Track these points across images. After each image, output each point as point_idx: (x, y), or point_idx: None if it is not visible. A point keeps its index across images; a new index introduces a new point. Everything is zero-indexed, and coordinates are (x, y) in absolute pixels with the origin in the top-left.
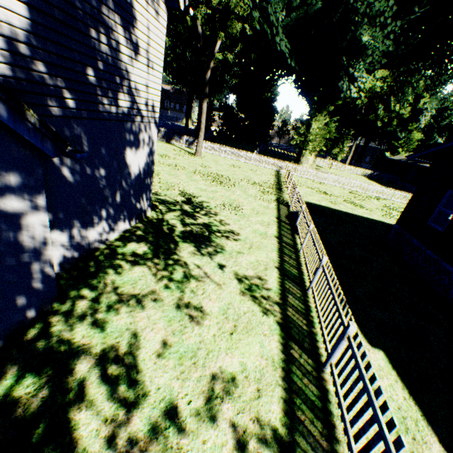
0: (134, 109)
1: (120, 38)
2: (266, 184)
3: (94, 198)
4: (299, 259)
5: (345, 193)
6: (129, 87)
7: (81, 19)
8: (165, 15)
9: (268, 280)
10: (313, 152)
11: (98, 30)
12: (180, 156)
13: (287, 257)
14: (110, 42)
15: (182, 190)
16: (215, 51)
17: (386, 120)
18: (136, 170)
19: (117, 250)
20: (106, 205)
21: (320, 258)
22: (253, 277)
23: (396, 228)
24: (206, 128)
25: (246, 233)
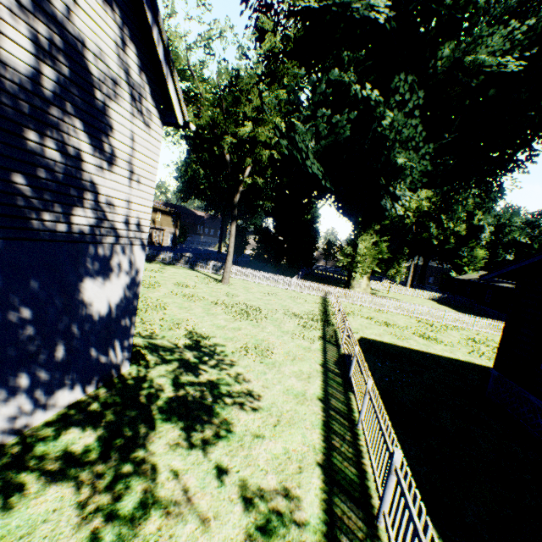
0: (104, 227)
1: (83, 145)
2: (309, 315)
3: (2, 357)
4: (358, 441)
5: (413, 323)
6: (96, 201)
7: (8, 116)
8: (160, 130)
9: (303, 498)
10: (365, 274)
11: (41, 132)
12: (202, 283)
13: (337, 438)
14: (64, 147)
15: (191, 329)
16: (245, 176)
17: (441, 238)
18: (103, 307)
19: (36, 448)
20: (31, 366)
21: (390, 451)
22: (276, 493)
23: (496, 375)
24: (238, 252)
25: (273, 394)
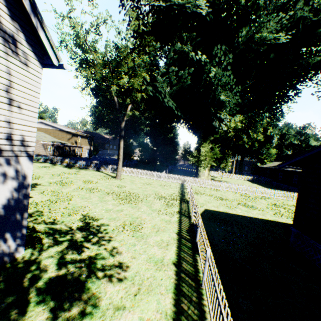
0: None
1: None
2: (171, 196)
3: None
4: (202, 301)
5: (237, 196)
6: None
7: None
8: (39, 69)
9: None
10: (206, 167)
11: None
12: (102, 180)
13: (185, 301)
14: None
15: (86, 213)
16: (127, 110)
17: (250, 143)
18: None
19: None
20: None
21: None
22: None
23: (295, 231)
24: (128, 158)
25: (138, 263)
